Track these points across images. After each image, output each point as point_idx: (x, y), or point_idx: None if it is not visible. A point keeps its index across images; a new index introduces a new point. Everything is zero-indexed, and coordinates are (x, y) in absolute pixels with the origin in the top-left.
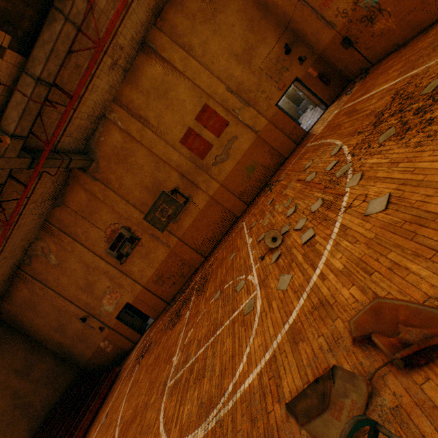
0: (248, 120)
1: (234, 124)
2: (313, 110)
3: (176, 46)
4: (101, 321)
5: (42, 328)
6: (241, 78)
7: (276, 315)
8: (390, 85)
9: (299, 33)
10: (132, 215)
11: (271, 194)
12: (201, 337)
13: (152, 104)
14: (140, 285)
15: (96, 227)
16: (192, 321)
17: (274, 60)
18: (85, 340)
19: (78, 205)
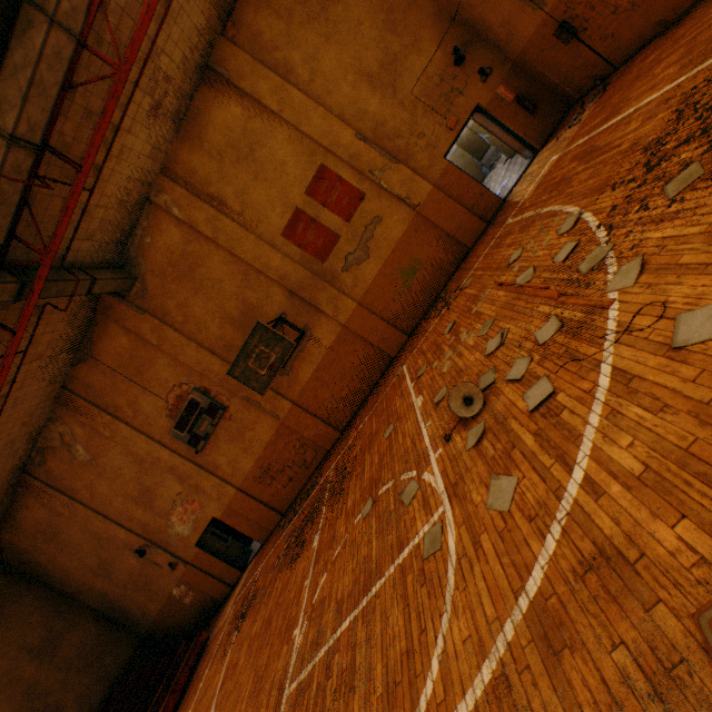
0: (397, 188)
1: (374, 197)
2: (507, 163)
3: (264, 69)
4: (171, 553)
5: (71, 570)
6: (381, 114)
7: (495, 569)
8: (664, 92)
9: (477, 27)
10: (209, 367)
11: (449, 314)
12: (343, 594)
13: (230, 173)
14: (233, 487)
15: (149, 393)
16: (325, 558)
17: (435, 78)
18: (147, 586)
19: (116, 357)
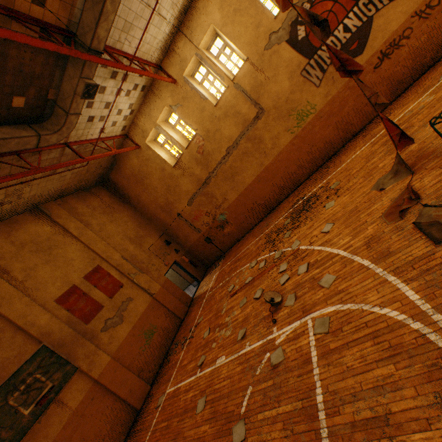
0: (143, 283)
1: (129, 286)
2: None
3: (75, 218)
4: None
5: None
6: (135, 252)
7: (355, 280)
8: (256, 240)
9: (173, 236)
10: None
11: (197, 334)
12: None
13: (26, 255)
14: None
15: None
16: None
17: (159, 247)
18: None
19: None
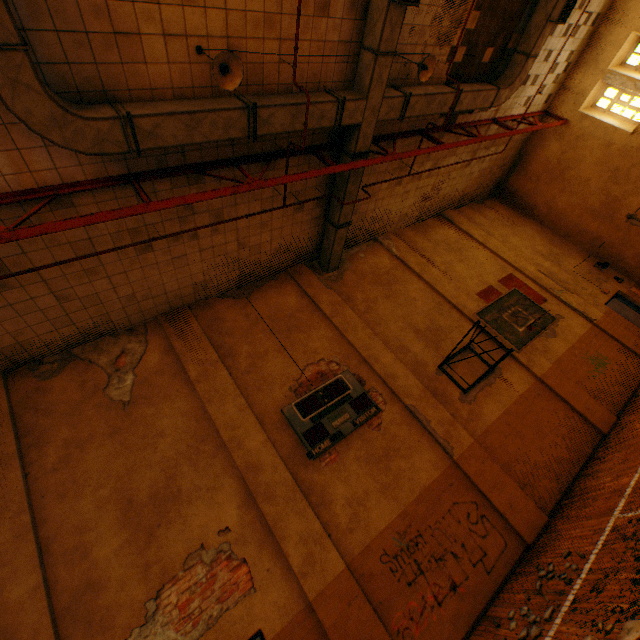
0: (574, 304)
1: (553, 303)
2: None
3: (475, 227)
4: None
5: None
6: (552, 270)
7: None
8: None
9: (609, 259)
10: (377, 356)
11: None
12: None
13: (441, 252)
14: (340, 555)
15: (285, 354)
16: None
17: (585, 270)
18: None
19: (272, 308)
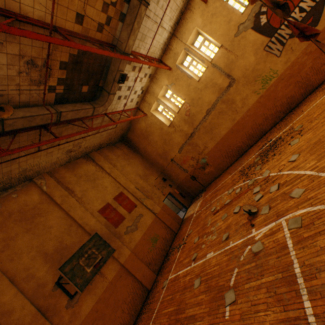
0: (149, 205)
1: (140, 207)
2: None
3: (107, 162)
4: None
5: None
6: (143, 185)
7: (323, 189)
8: (231, 176)
9: (168, 175)
10: None
11: (189, 241)
12: (279, 321)
13: (82, 183)
14: None
15: None
16: None
17: (158, 182)
18: None
19: None
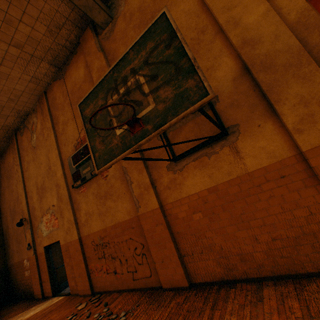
0: None
1: None
2: None
3: None
4: (33, 238)
5: (6, 201)
6: None
7: None
8: None
9: None
10: None
11: None
12: None
13: None
14: (77, 233)
15: (75, 121)
16: None
17: None
18: (19, 243)
19: (73, 84)
